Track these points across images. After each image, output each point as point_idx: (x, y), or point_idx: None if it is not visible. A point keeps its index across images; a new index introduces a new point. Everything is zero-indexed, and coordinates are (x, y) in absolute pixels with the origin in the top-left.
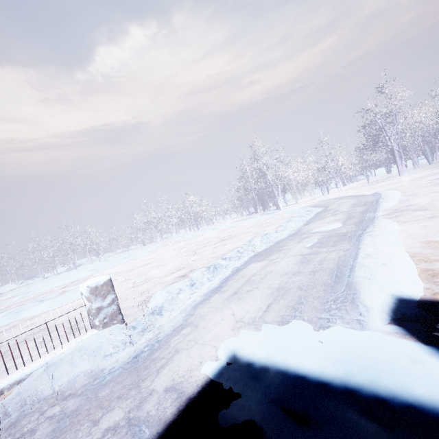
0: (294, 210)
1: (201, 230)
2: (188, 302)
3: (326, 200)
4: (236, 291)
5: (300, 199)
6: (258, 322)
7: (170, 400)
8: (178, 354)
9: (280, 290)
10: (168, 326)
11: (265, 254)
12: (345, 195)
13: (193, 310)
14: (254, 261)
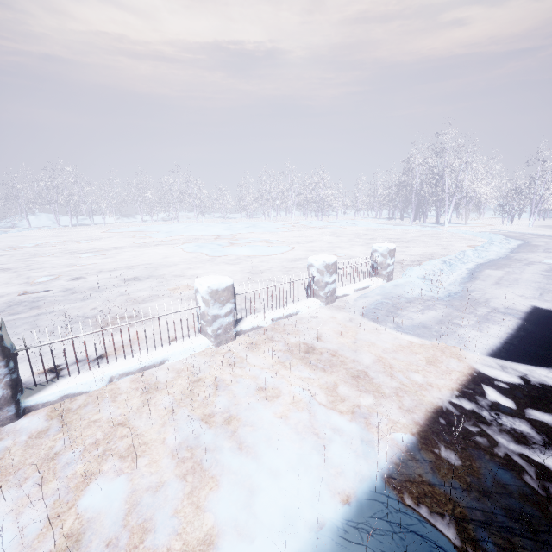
0: (476, 233)
1: (323, 220)
2: (451, 280)
3: (516, 233)
4: (496, 282)
5: (464, 219)
6: (539, 299)
7: (514, 311)
8: (491, 299)
9: (543, 289)
10: (451, 288)
11: (493, 266)
12: (541, 233)
13: (463, 285)
14: (487, 269)
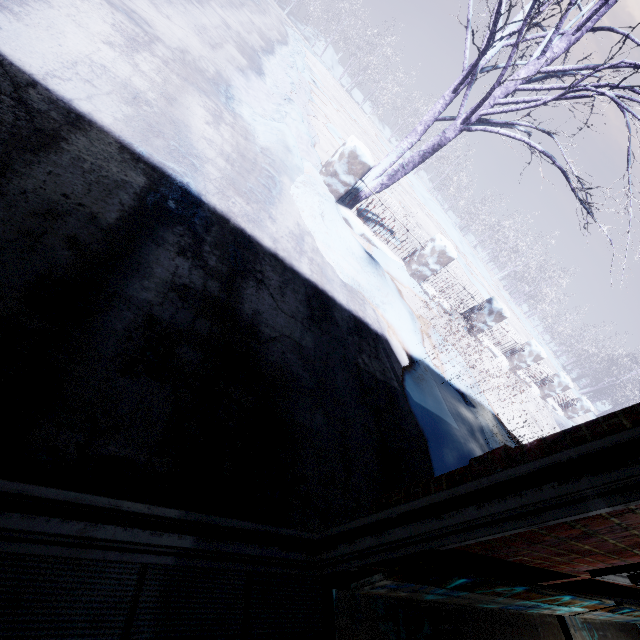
0: None
1: None
2: None
3: None
4: None
5: None
6: None
7: None
8: None
9: None
10: None
11: None
12: None
13: None
14: None
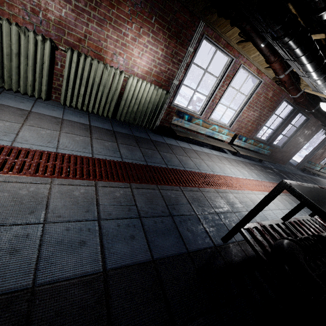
0: None
1: None
2: None
3: None
4: None
5: None
6: None
7: None
8: None
9: None
10: None
11: None
12: None
13: None
14: None
